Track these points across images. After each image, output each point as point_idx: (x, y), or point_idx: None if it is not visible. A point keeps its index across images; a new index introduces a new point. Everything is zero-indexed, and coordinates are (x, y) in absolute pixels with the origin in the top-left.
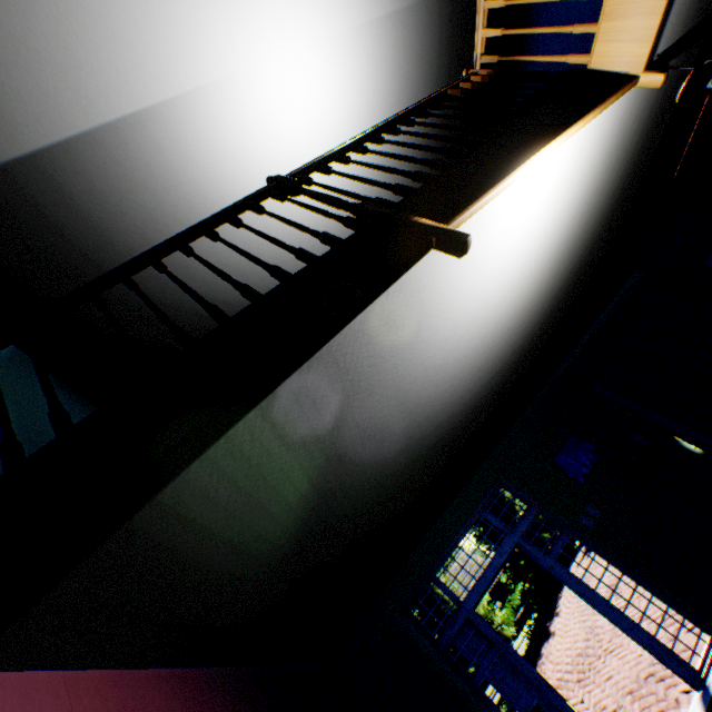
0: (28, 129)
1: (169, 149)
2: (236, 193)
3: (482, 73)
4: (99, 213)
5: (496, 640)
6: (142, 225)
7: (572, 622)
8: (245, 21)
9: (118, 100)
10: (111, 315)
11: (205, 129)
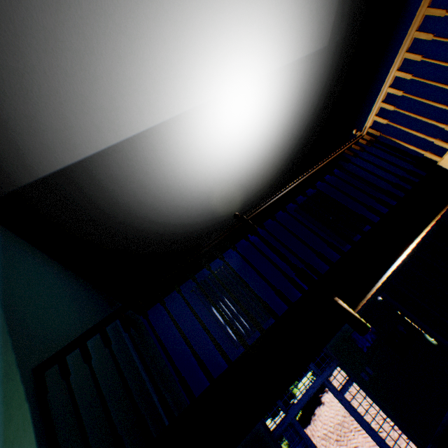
0: (82, 147)
1: (159, 148)
2: (192, 167)
3: (366, 137)
4: (113, 186)
5: (305, 437)
6: (136, 190)
7: (336, 401)
8: (219, 71)
9: (136, 125)
10: (155, 332)
11: (182, 134)
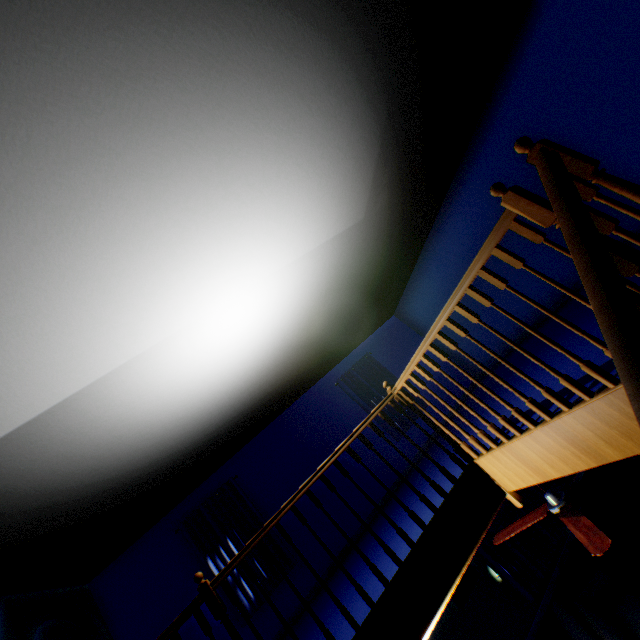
0: None
1: (94, 407)
2: (160, 401)
3: (398, 398)
4: (5, 481)
5: None
6: (55, 465)
7: None
8: (192, 296)
9: (41, 402)
10: None
11: (136, 378)
